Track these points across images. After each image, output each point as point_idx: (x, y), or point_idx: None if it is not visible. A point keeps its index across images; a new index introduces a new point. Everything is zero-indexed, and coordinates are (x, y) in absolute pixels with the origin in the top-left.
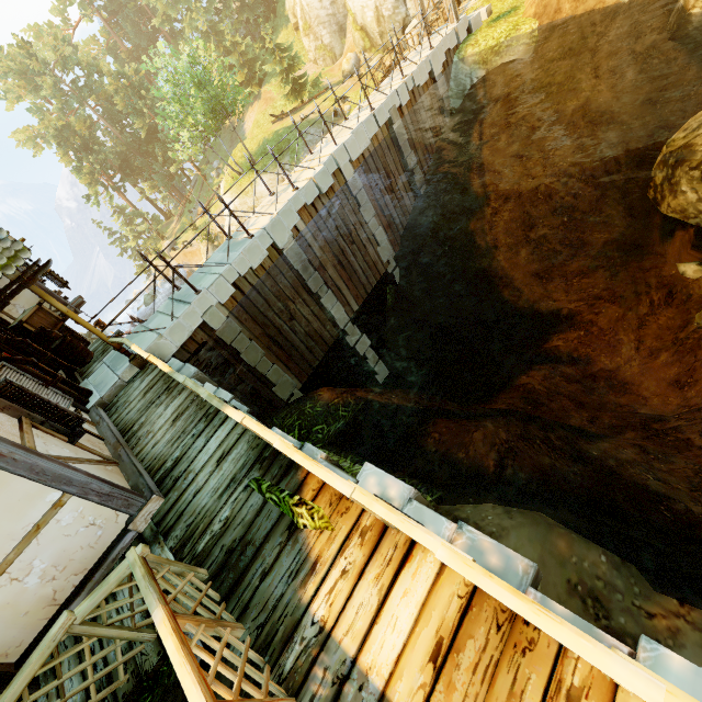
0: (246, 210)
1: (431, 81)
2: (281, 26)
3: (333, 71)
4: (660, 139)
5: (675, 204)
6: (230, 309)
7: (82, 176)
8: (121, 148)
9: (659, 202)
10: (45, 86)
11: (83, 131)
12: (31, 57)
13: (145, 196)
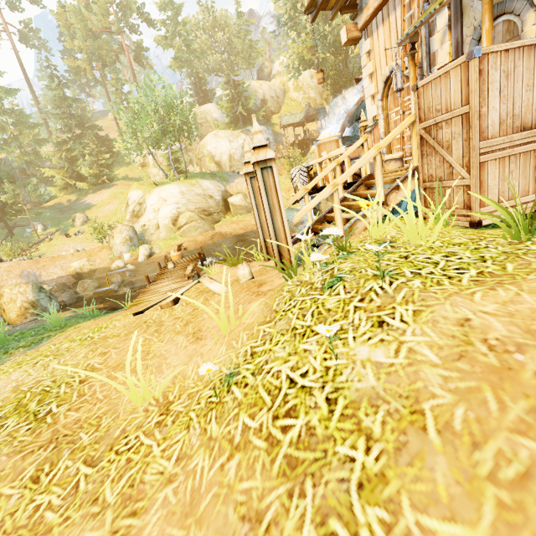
0: (193, 194)
1: None
2: (121, 166)
3: None
4: None
5: None
6: None
7: None
8: None
9: None
10: None
11: None
12: None
13: None
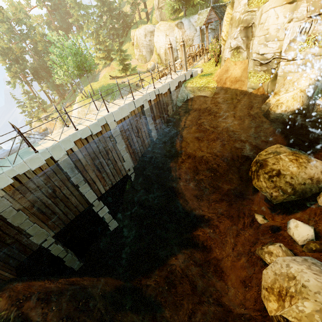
0: (83, 114)
1: (169, 92)
2: (127, 41)
3: (144, 66)
4: (256, 152)
5: (257, 184)
6: (7, 191)
7: (9, 72)
8: (37, 65)
9: (252, 179)
10: (3, 27)
11: (18, 52)
12: (0, 13)
13: (42, 90)
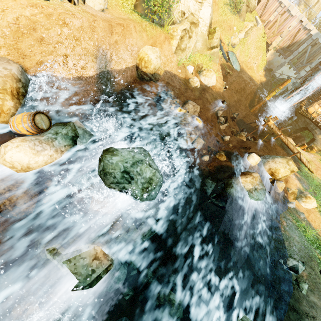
0: None
1: None
2: None
3: None
4: None
5: None
6: None
7: None
8: None
9: None
10: None
11: None
12: None
13: None
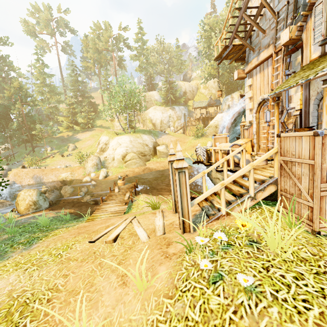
0: (137, 143)
1: None
2: (99, 119)
3: None
4: None
5: None
6: None
7: None
8: None
9: None
10: None
11: None
12: None
13: None
